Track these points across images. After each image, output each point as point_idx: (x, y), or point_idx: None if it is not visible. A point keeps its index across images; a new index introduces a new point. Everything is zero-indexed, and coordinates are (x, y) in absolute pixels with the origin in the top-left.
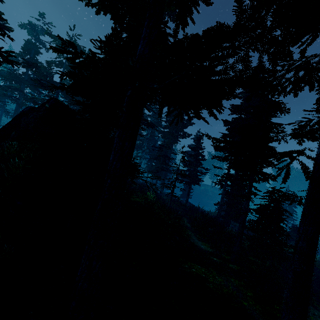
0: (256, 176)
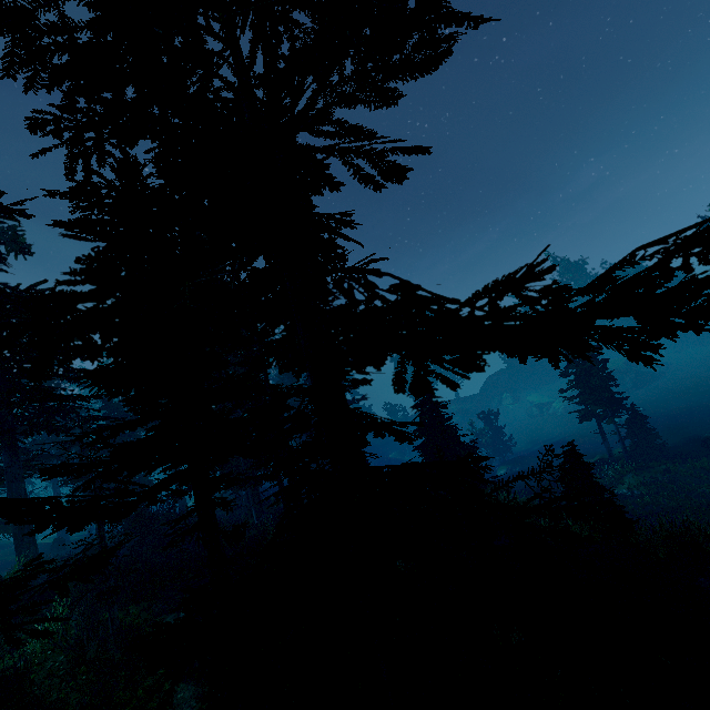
0: None
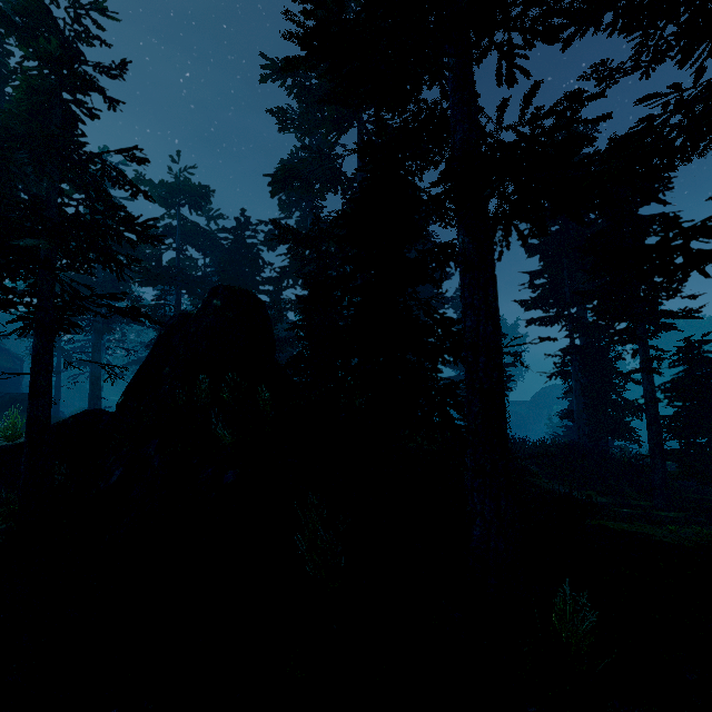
0: (649, 325)
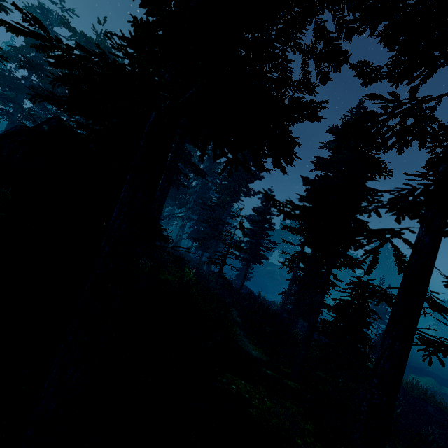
0: (337, 260)
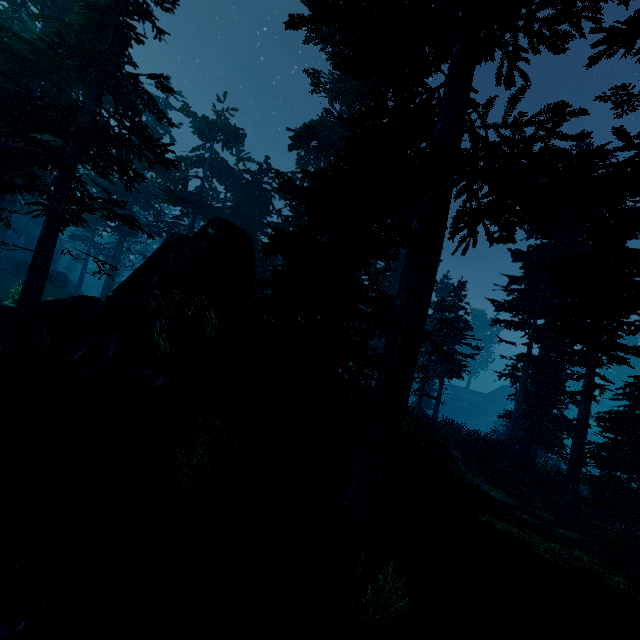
0: (602, 354)
